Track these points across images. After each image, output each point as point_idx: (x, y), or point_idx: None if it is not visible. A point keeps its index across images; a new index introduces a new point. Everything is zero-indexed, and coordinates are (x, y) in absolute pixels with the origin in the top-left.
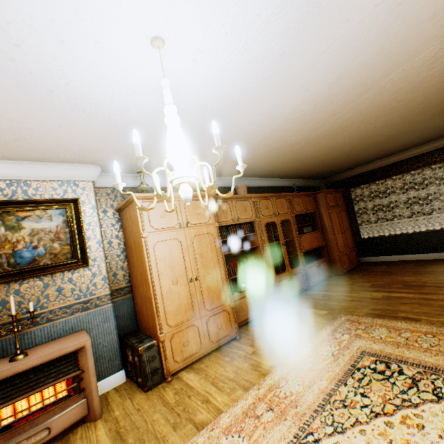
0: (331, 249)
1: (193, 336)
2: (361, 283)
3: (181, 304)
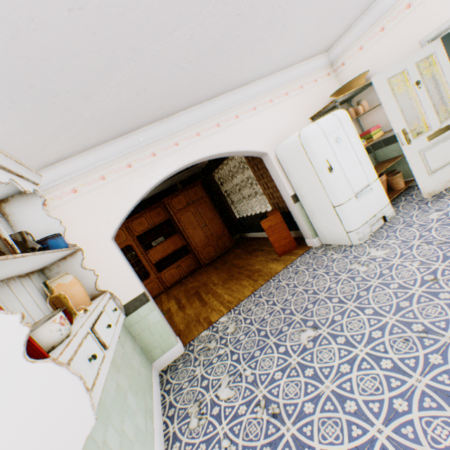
0: (191, 247)
1: None
2: (191, 283)
3: None
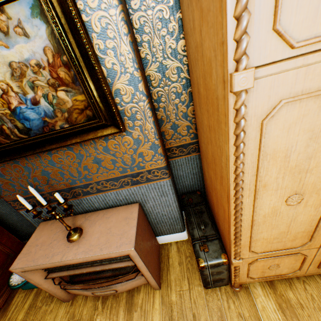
0: None
1: (288, 262)
2: None
3: (288, 231)
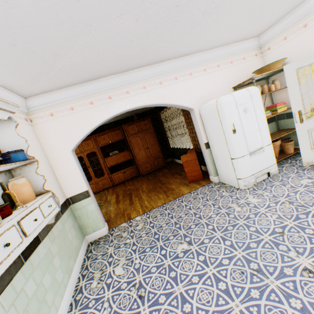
0: (135, 161)
1: None
2: (129, 186)
3: None
